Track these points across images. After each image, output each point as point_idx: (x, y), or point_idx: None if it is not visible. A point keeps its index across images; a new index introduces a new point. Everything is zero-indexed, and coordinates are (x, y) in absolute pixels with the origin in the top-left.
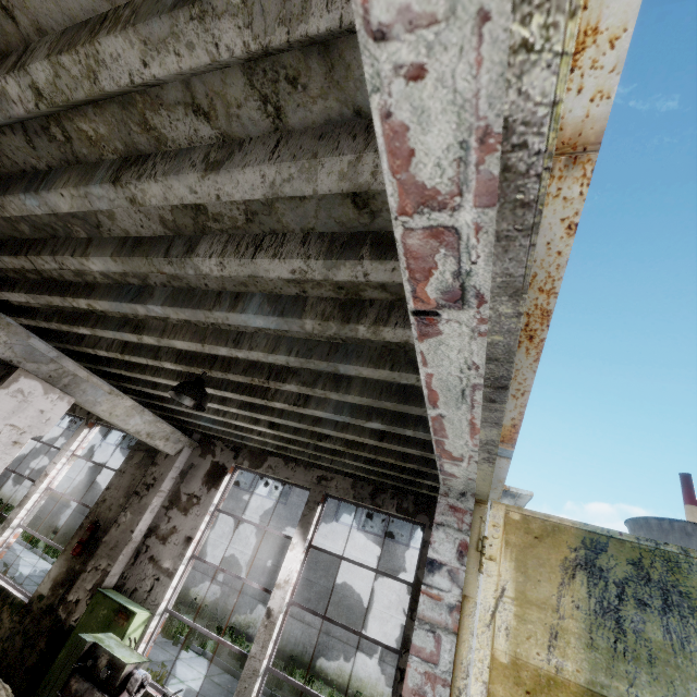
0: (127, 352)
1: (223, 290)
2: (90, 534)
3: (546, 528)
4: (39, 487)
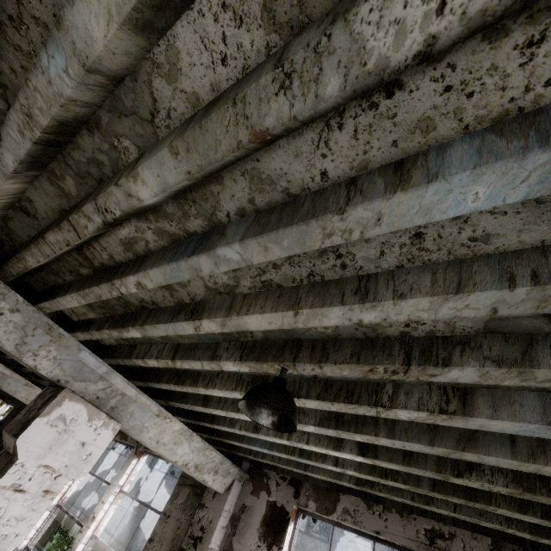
0: (179, 356)
1: (359, 171)
2: None
3: None
4: (85, 534)
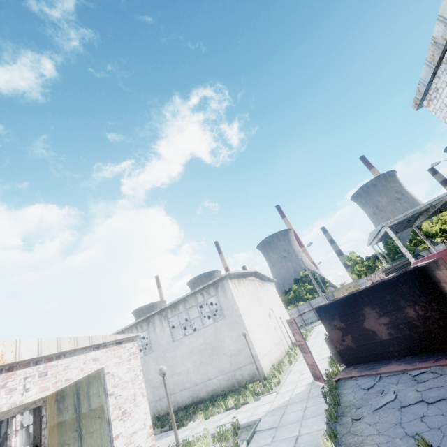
0: None
1: None
2: None
3: (53, 396)
4: None
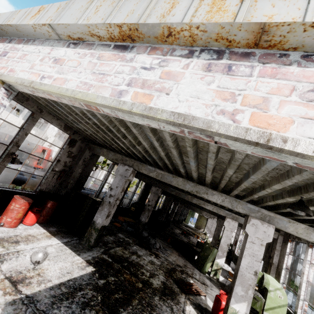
0: (274, 199)
1: (259, 159)
2: None
3: None
4: (303, 279)
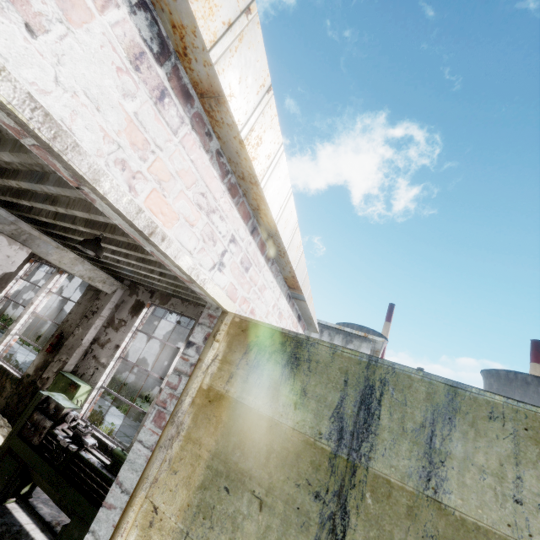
0: (57, 219)
1: None
2: (58, 340)
3: (249, 326)
4: (28, 311)
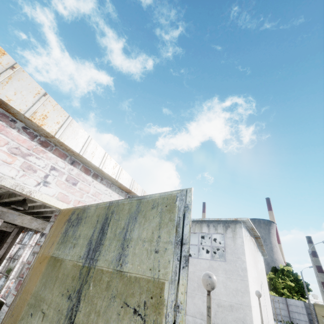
0: (9, 197)
1: None
2: None
3: (67, 212)
4: (19, 261)
